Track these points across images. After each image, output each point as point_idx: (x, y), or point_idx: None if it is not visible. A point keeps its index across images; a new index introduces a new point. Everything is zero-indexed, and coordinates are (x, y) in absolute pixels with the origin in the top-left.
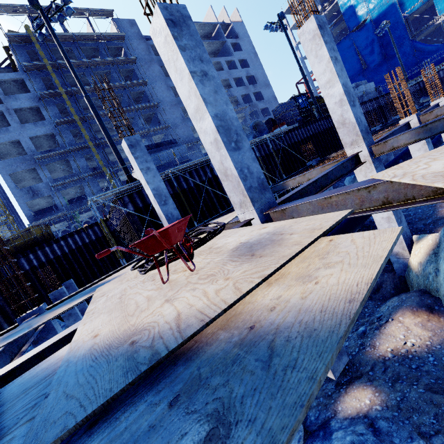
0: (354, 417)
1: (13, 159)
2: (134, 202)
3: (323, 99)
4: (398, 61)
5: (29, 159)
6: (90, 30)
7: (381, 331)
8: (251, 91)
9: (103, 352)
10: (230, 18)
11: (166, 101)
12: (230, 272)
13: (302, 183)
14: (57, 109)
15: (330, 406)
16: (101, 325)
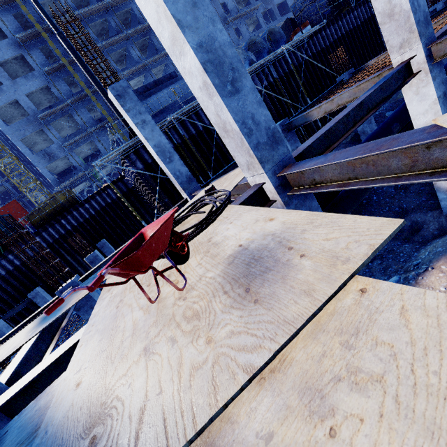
0: None
1: (18, 122)
2: (142, 158)
3: None
4: None
5: (33, 120)
6: None
7: (417, 282)
8: None
9: (69, 436)
10: None
11: None
12: (215, 324)
13: (329, 112)
14: (42, 54)
15: None
16: (89, 360)
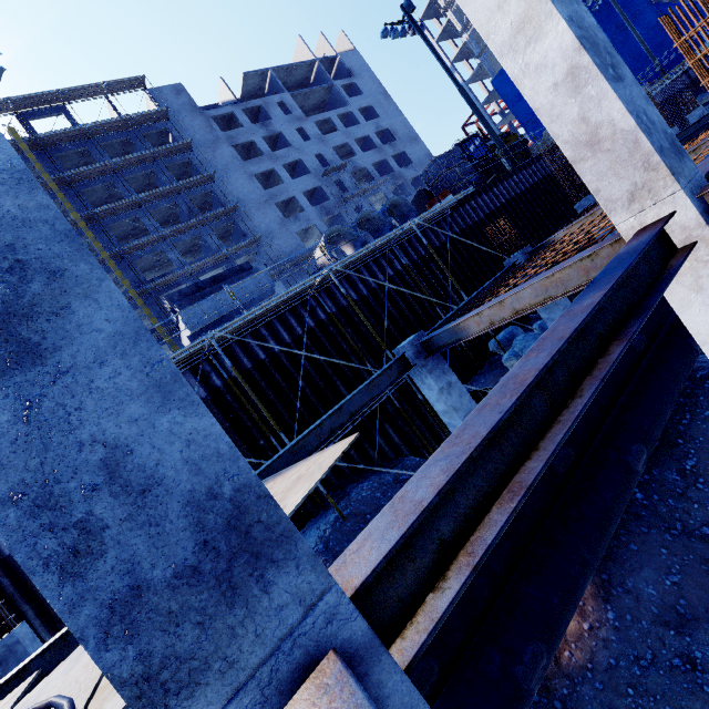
0: None
1: None
2: None
3: (514, 136)
4: (637, 46)
5: None
6: (114, 115)
7: None
8: (388, 155)
9: None
10: (335, 48)
11: (250, 199)
12: None
13: (499, 322)
14: None
15: None
16: None
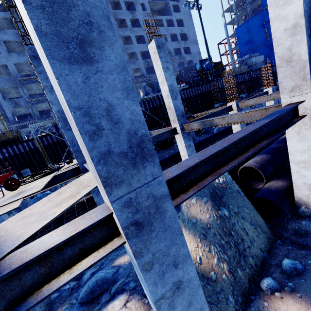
0: (115, 266)
1: (2, 78)
2: None
3: (222, 65)
4: None
5: (13, 79)
6: None
7: None
8: (182, 46)
9: None
10: None
11: None
12: None
13: None
14: None
15: (114, 260)
16: None
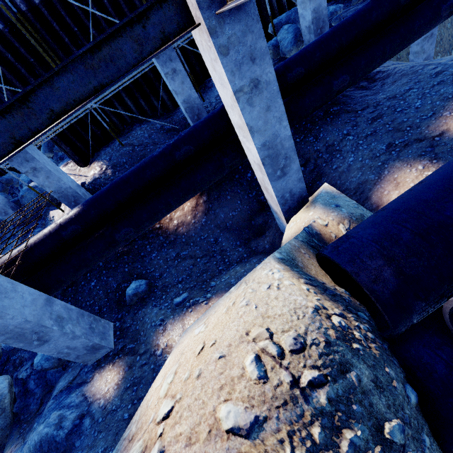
0: (87, 398)
1: None
2: None
3: None
4: None
5: None
6: None
7: (184, 314)
8: None
9: None
10: None
11: None
12: None
13: None
14: None
15: (98, 369)
16: None
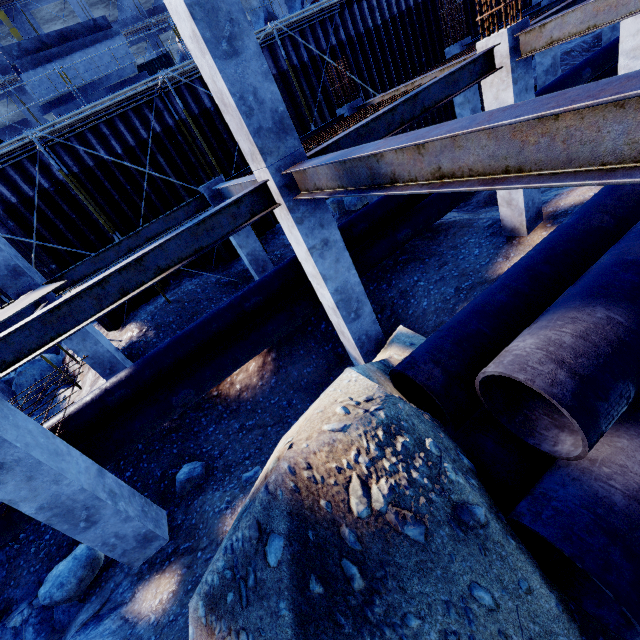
0: (129, 620)
1: None
2: None
3: None
4: None
5: None
6: None
7: None
8: None
9: None
10: None
11: None
12: None
13: None
14: None
15: (140, 583)
16: None
